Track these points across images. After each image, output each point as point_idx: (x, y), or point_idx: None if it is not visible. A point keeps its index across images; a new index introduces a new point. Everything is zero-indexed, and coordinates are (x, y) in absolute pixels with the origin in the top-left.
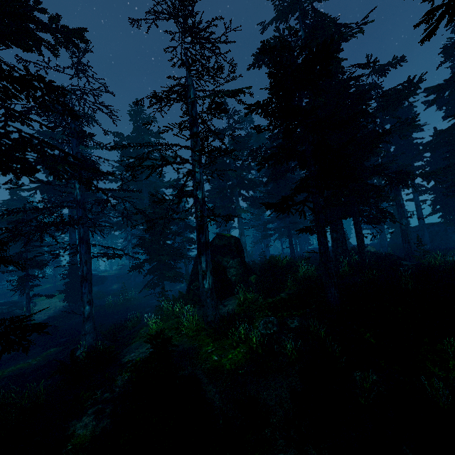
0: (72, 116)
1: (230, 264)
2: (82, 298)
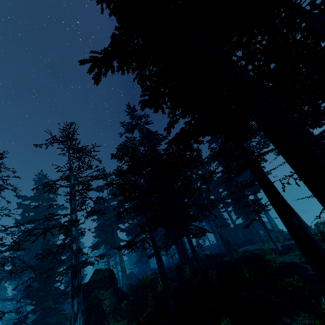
0: None
1: (105, 295)
2: None
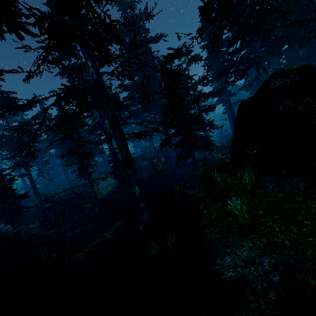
0: None
1: (315, 107)
2: (130, 180)
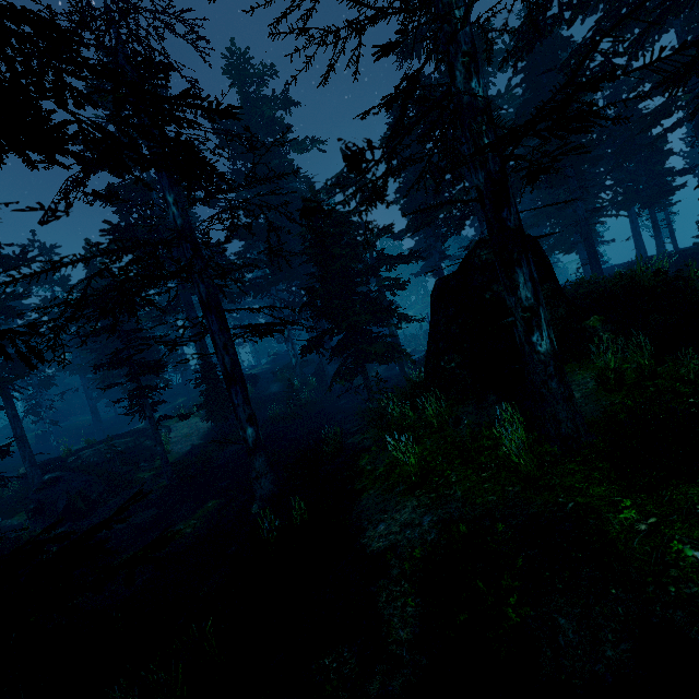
0: None
1: None
2: (237, 415)
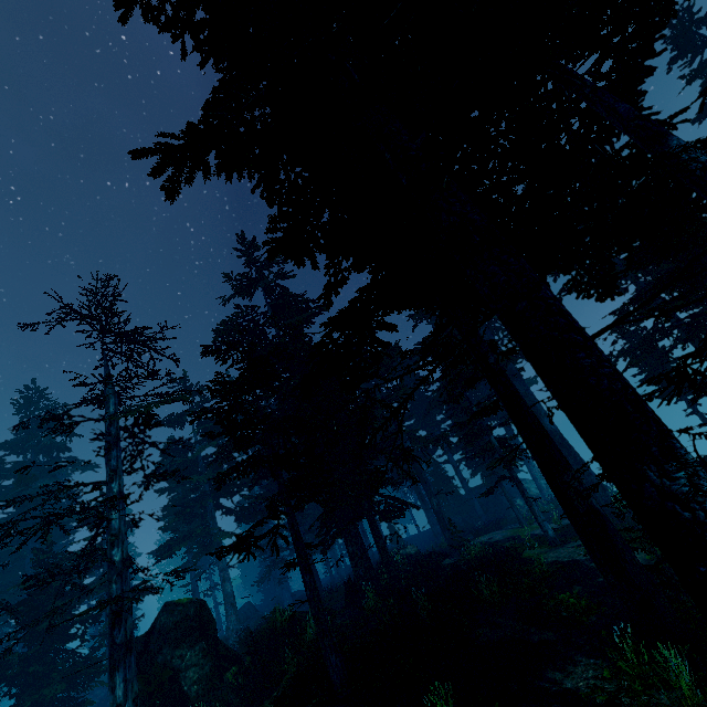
0: None
1: (188, 659)
2: None
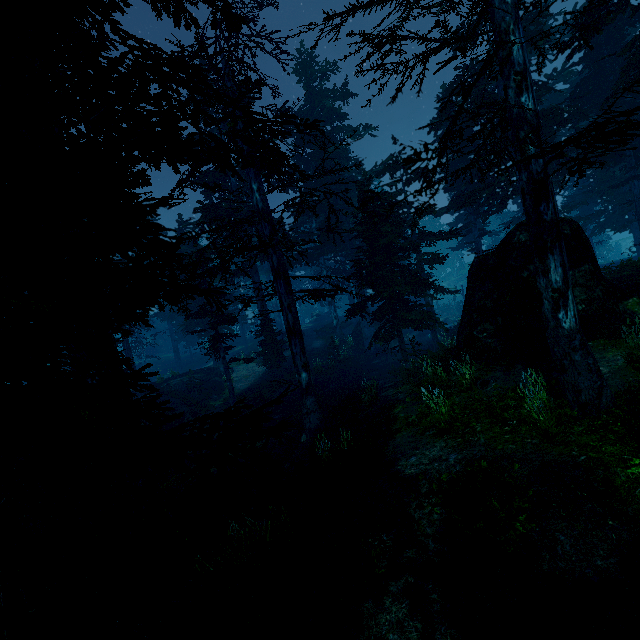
0: (229, 25)
1: None
2: (294, 362)
